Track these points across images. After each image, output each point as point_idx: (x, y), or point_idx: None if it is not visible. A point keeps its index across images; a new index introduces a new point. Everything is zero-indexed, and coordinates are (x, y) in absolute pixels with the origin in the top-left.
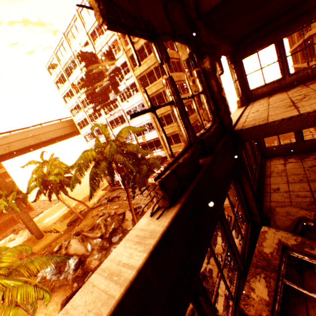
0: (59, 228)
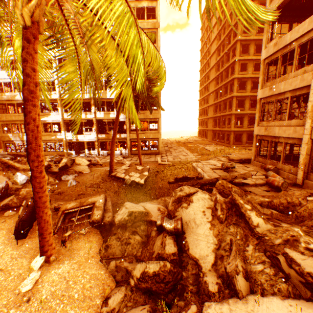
0: None
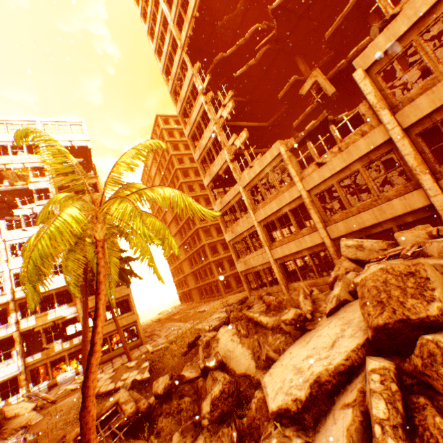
0: None
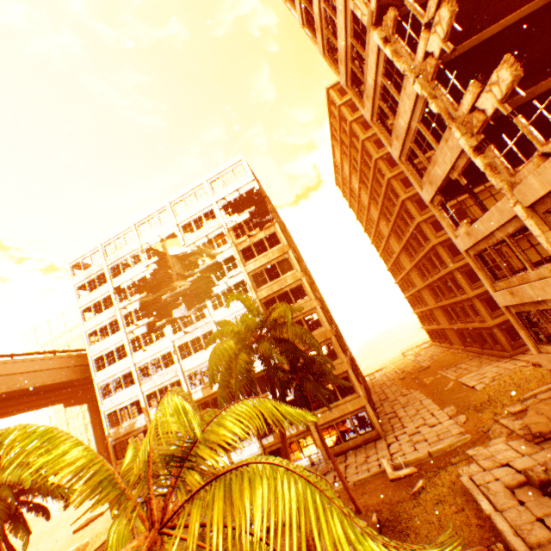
0: None
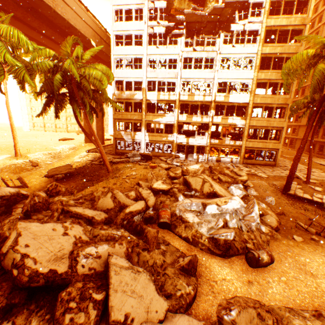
0: (18, 183)
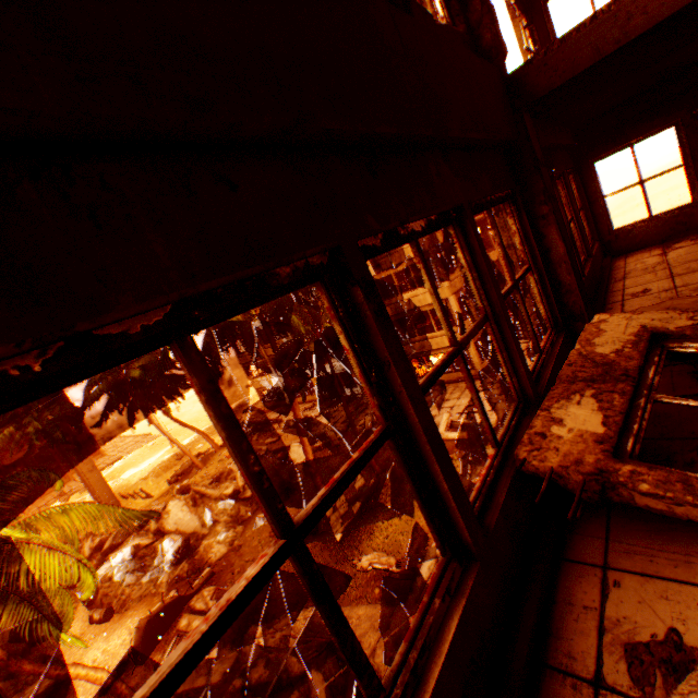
0: (153, 490)
